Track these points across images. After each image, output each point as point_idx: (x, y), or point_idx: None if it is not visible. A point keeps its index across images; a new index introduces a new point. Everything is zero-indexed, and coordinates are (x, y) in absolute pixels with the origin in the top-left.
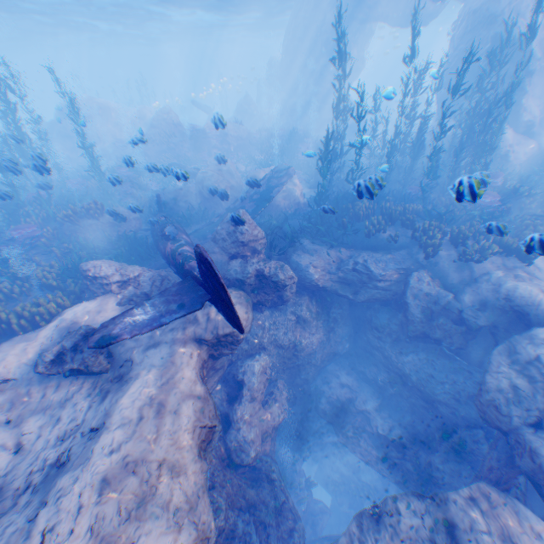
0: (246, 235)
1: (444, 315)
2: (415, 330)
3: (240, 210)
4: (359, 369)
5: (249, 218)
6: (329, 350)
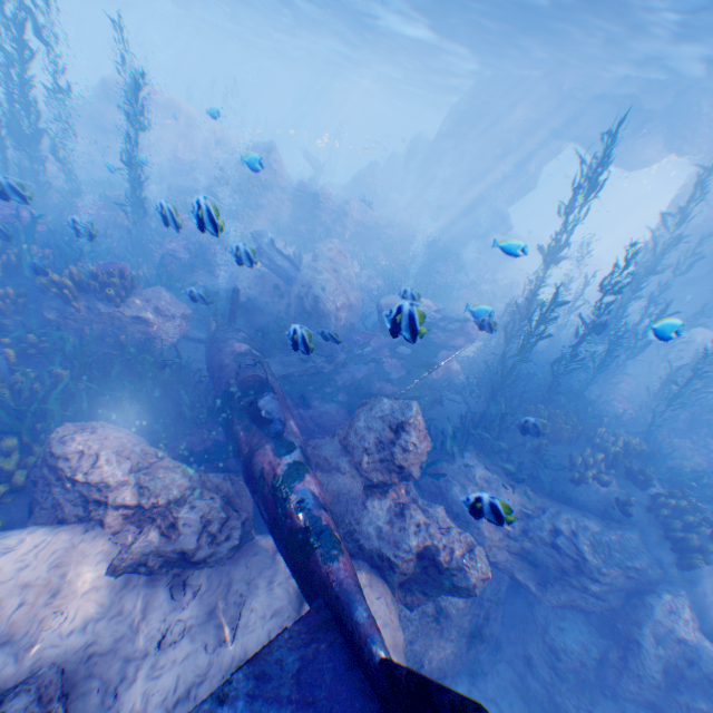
0: (409, 455)
1: (704, 692)
2: (637, 693)
3: (412, 402)
4: (492, 694)
5: (420, 420)
6: (461, 664)
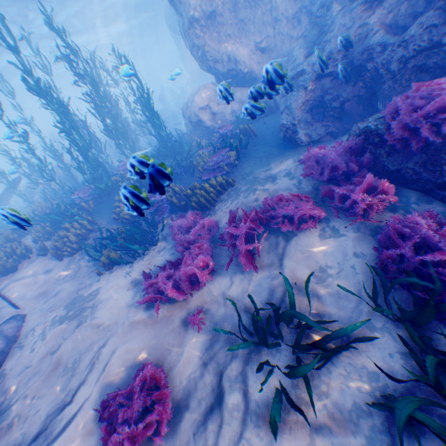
0: None
1: None
2: None
3: None
4: None
5: None
6: None
